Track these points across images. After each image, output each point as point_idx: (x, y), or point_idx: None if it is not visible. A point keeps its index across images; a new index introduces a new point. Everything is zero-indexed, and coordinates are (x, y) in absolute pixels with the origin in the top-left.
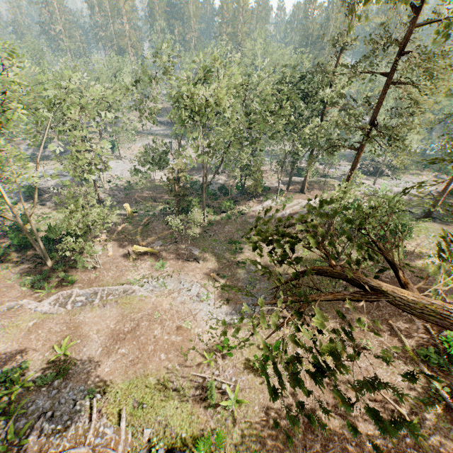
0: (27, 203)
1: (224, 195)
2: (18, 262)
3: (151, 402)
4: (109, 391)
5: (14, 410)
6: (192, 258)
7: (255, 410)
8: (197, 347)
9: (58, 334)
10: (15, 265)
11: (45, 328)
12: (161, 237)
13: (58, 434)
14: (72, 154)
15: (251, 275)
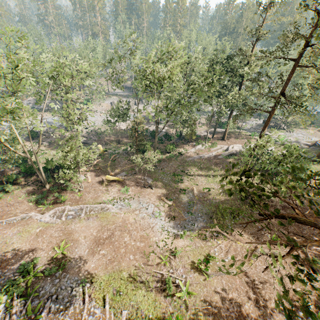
0: (30, 142)
1: (167, 140)
2: (25, 185)
3: (126, 290)
4: (95, 281)
5: (30, 293)
6: (147, 185)
7: (201, 300)
8: (155, 251)
9: (57, 238)
10: (24, 186)
11: (48, 233)
12: (125, 169)
13: (62, 312)
14: (63, 109)
15: (190, 199)
